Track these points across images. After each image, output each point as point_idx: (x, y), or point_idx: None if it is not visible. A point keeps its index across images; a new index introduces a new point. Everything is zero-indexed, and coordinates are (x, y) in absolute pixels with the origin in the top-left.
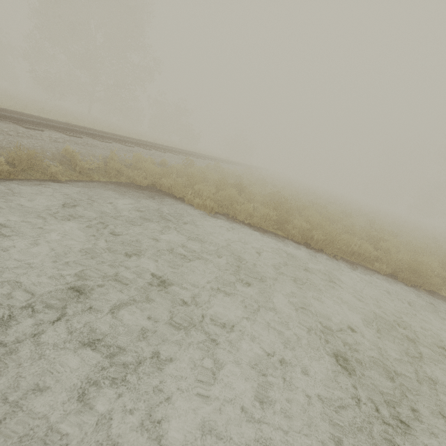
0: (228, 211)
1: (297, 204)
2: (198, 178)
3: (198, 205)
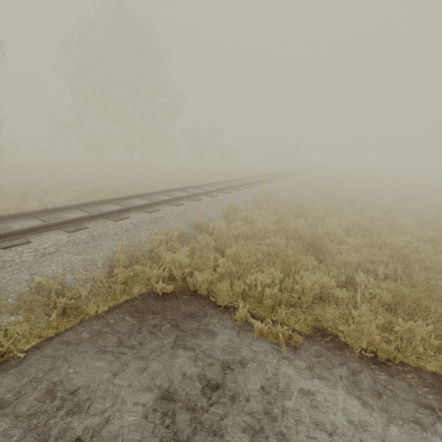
0: (317, 317)
1: (433, 258)
2: (251, 258)
3: (261, 331)
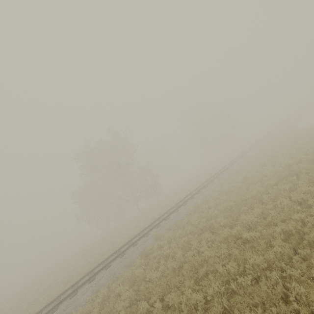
0: None
1: None
2: None
3: None
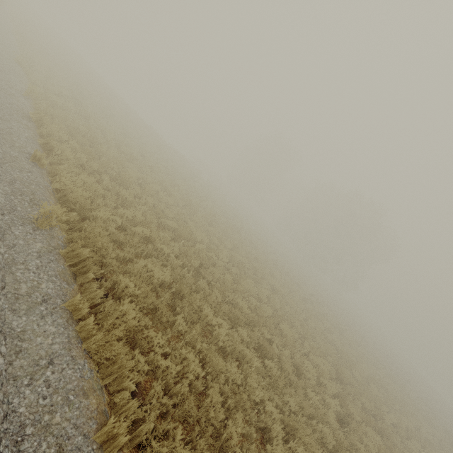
0: None
1: None
2: None
3: None
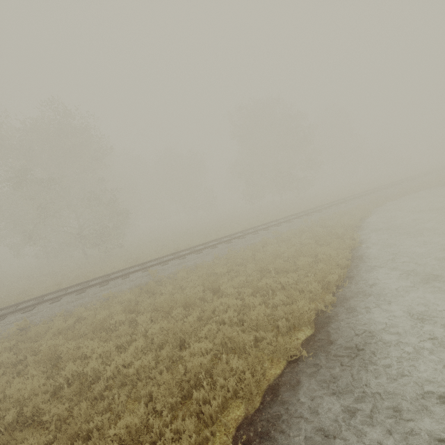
0: None
1: None
2: None
3: None
